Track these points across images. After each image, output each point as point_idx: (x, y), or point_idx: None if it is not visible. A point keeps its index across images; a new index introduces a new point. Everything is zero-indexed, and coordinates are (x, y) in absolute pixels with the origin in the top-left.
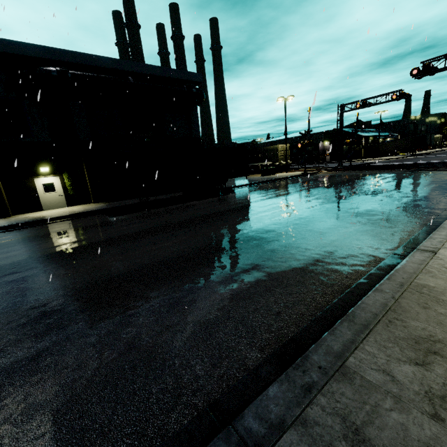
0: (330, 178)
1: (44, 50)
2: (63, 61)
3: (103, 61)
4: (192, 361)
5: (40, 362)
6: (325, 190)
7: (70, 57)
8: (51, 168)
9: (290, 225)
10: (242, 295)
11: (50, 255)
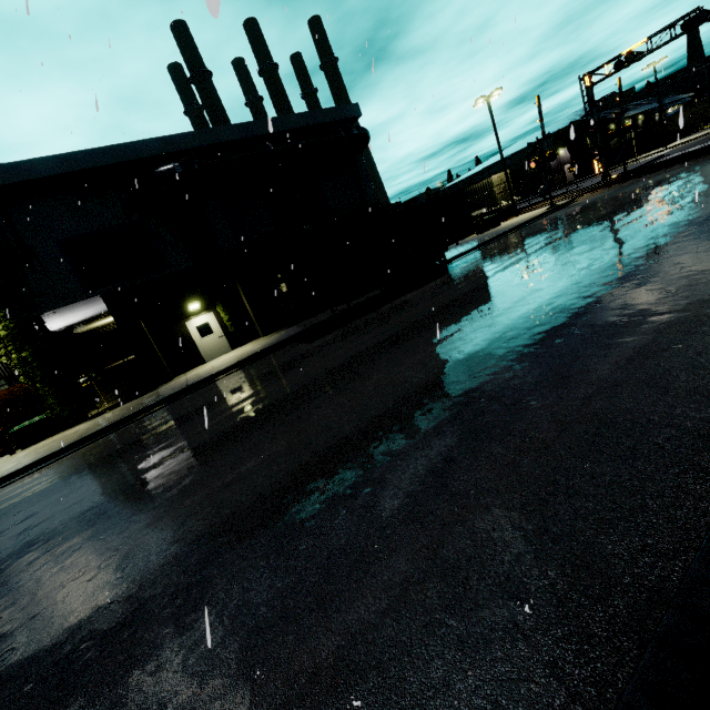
0: (608, 199)
1: (158, 144)
2: (183, 150)
3: (228, 132)
4: (674, 411)
5: (462, 461)
6: (620, 215)
7: (189, 142)
8: (201, 303)
9: (620, 268)
10: (653, 348)
11: (295, 393)
